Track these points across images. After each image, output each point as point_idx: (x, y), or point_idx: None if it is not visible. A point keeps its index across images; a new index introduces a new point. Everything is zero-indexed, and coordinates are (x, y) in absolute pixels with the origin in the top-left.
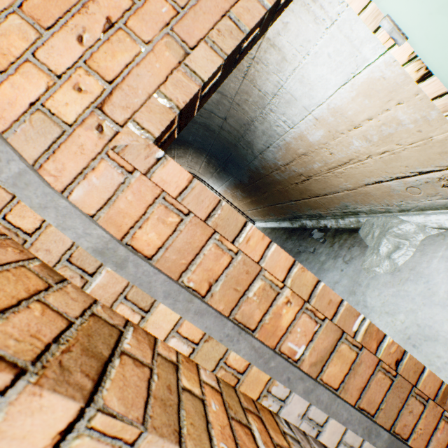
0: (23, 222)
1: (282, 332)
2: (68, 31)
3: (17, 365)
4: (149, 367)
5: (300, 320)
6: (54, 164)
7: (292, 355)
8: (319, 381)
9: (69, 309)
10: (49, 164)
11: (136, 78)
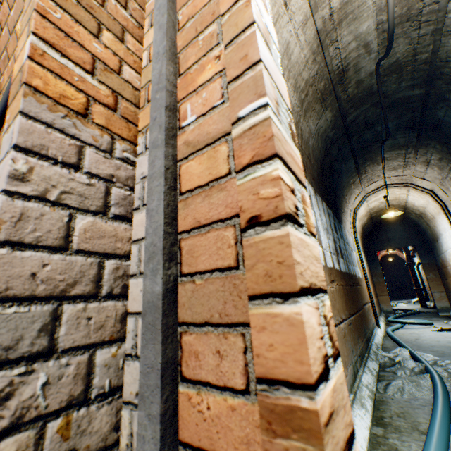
0: None
1: (193, 89)
2: None
3: None
4: (103, 6)
5: (213, 85)
6: None
7: (182, 119)
8: (178, 167)
9: None
10: None
11: None
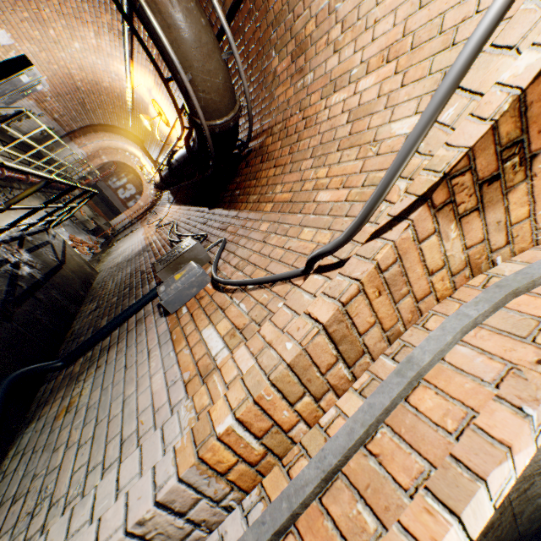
0: (431, 322)
1: None
2: None
3: (347, 304)
4: (324, 373)
5: None
6: (486, 334)
7: None
8: None
9: (369, 337)
10: (485, 331)
11: None
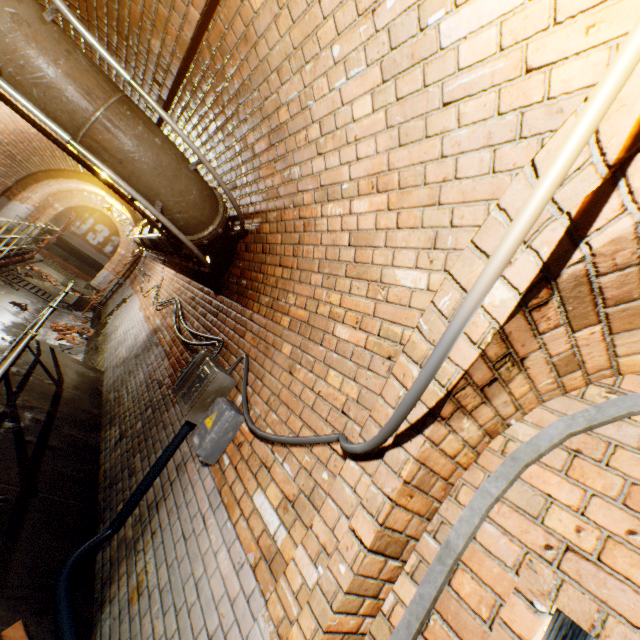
0: (462, 493)
1: None
2: (633, 521)
3: (384, 522)
4: (378, 576)
5: None
6: (507, 510)
7: None
8: None
9: (410, 528)
10: (506, 507)
11: (617, 586)
